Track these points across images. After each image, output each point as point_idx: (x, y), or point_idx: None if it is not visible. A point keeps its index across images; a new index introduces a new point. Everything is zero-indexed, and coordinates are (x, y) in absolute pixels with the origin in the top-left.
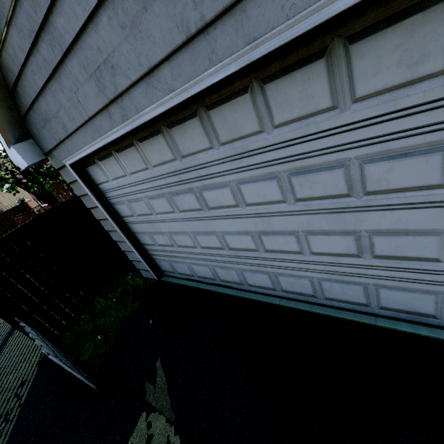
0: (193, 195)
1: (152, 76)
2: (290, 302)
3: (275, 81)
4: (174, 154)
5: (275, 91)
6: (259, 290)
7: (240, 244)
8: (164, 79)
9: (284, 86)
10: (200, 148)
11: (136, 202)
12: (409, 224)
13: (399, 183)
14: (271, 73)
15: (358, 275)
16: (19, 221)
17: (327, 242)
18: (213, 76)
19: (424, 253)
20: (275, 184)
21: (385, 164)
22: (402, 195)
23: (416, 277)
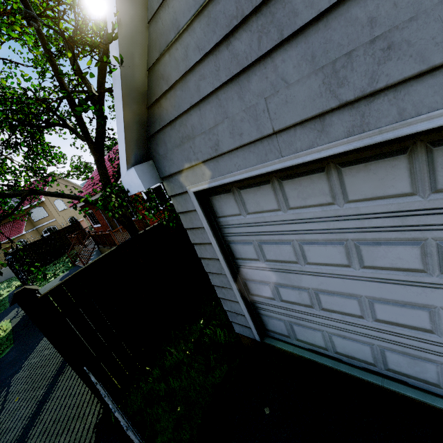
0: (418, 248)
1: None
2: None
3: None
4: (416, 186)
5: None
6: None
7: None
8: None
9: None
10: None
11: (275, 244)
12: None
13: None
14: None
15: None
16: (71, 239)
17: None
18: None
19: None
20: None
21: None
22: None
23: None
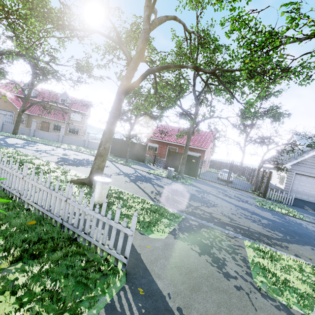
0: None
1: None
2: None
3: None
4: None
5: None
6: None
7: None
8: None
9: None
10: None
11: (302, 182)
12: None
13: None
14: None
15: None
16: None
17: None
18: None
19: None
20: None
21: None
22: None
23: None
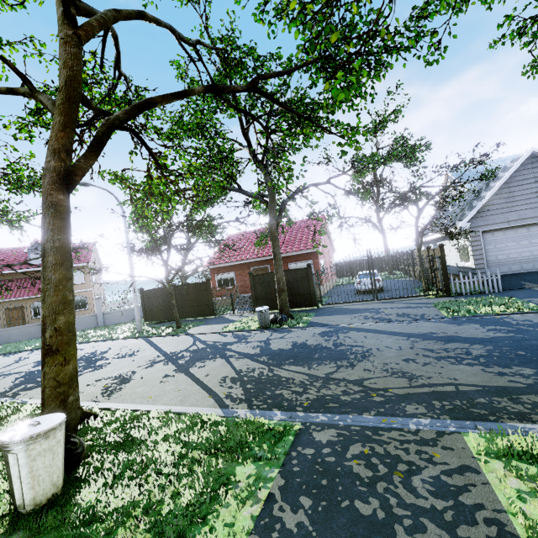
0: (527, 241)
1: (535, 218)
2: None
3: None
4: (527, 231)
5: None
6: None
7: (537, 254)
8: (537, 219)
9: None
10: (536, 230)
11: (499, 244)
12: None
13: None
14: None
15: None
16: None
17: None
18: None
19: None
20: None
21: None
22: None
23: None
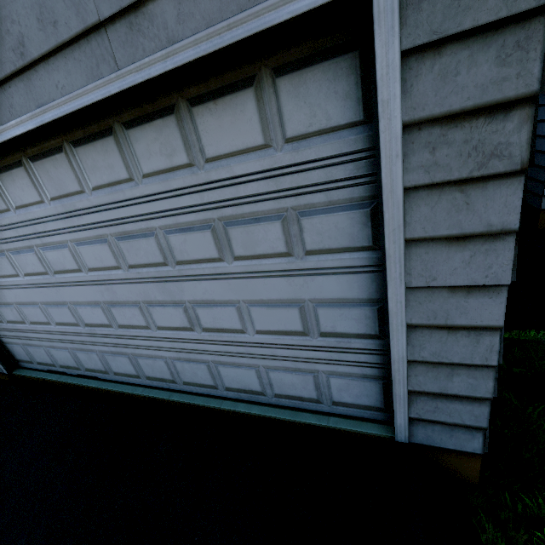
0: (35, 255)
1: None
2: (153, 391)
3: (82, 146)
4: (7, 203)
5: (84, 156)
6: (126, 379)
7: (93, 318)
8: None
9: (90, 152)
10: (32, 200)
11: None
12: (214, 295)
13: (195, 255)
14: (78, 138)
15: (199, 351)
16: None
17: (166, 314)
18: (16, 128)
19: (233, 324)
20: (107, 247)
21: (180, 236)
22: (200, 266)
23: (237, 350)
